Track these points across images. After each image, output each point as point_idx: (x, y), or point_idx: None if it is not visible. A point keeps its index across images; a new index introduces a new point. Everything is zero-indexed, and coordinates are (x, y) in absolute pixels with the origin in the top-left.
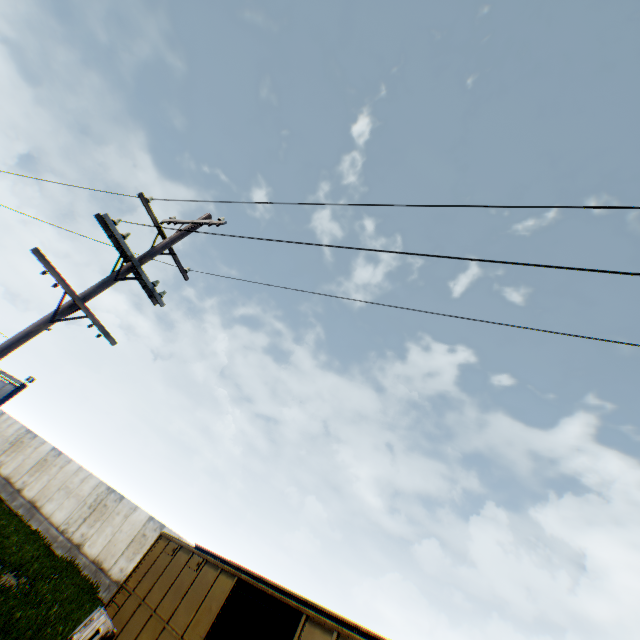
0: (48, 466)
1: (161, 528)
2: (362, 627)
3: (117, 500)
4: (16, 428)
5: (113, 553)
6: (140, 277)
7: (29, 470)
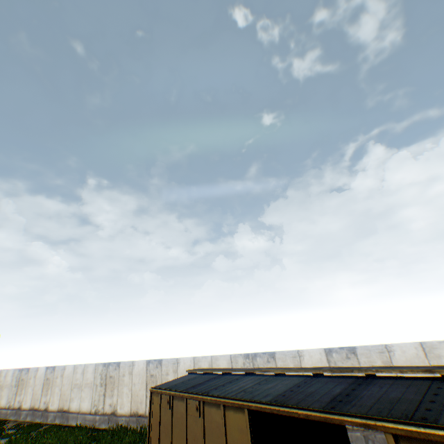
0: (52, 382)
1: (160, 363)
2: (443, 372)
3: (116, 368)
4: (11, 375)
5: (140, 401)
6: None
7: (42, 393)
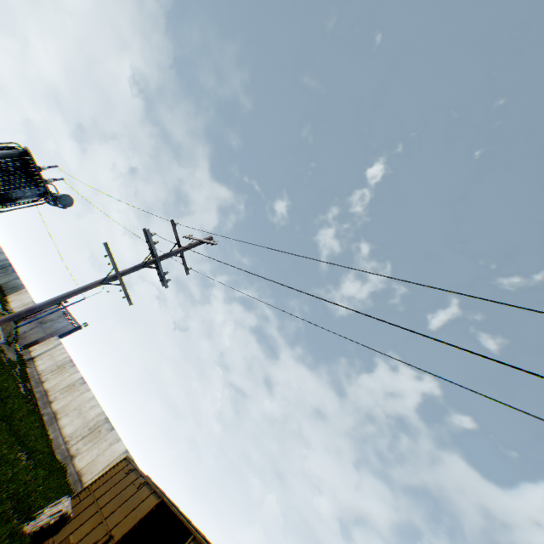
0: (74, 389)
1: None
2: None
3: (109, 429)
4: (65, 356)
5: (92, 470)
6: (158, 267)
7: (62, 389)
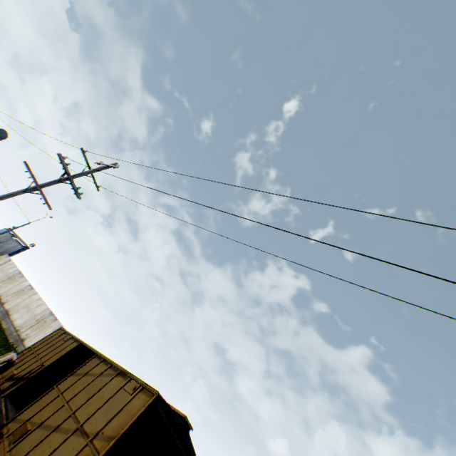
0: (23, 294)
1: None
2: None
3: (53, 320)
4: (15, 269)
5: None
6: (72, 183)
7: (13, 294)
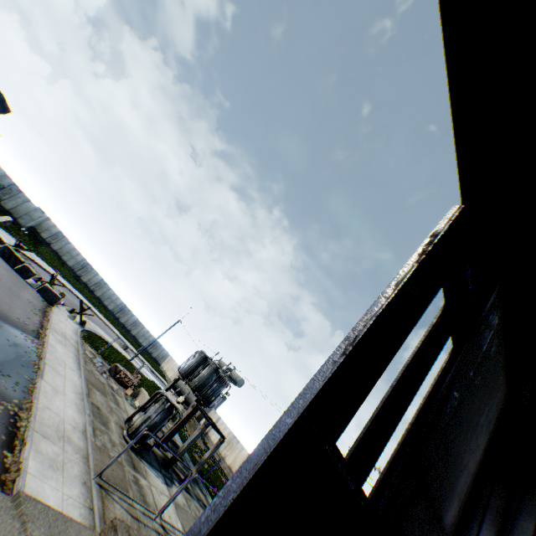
0: None
1: None
2: None
3: None
4: (227, 431)
5: None
6: None
7: (239, 465)
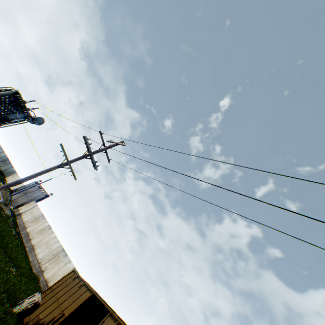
0: (44, 232)
1: None
2: None
3: (64, 255)
4: (39, 212)
5: (54, 279)
6: (91, 158)
7: (37, 232)
